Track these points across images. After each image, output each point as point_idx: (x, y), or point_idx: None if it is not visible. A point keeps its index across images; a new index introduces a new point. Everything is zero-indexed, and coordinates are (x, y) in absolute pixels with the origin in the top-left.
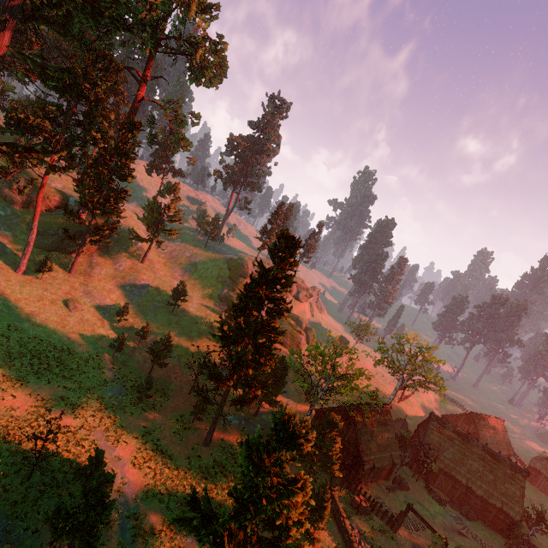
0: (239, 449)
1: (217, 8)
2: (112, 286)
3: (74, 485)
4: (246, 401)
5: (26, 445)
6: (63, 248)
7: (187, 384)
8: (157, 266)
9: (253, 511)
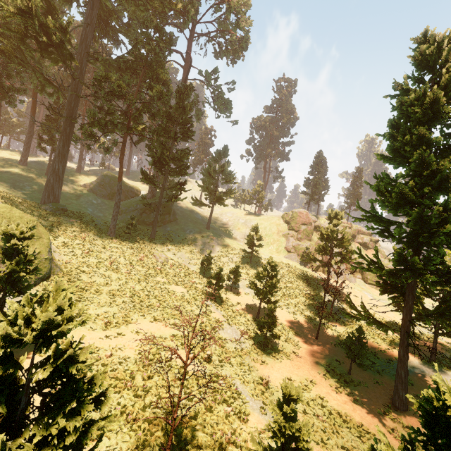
0: None
1: None
2: (188, 246)
3: None
4: None
5: (146, 398)
6: (142, 220)
7: (305, 328)
8: (220, 232)
9: None
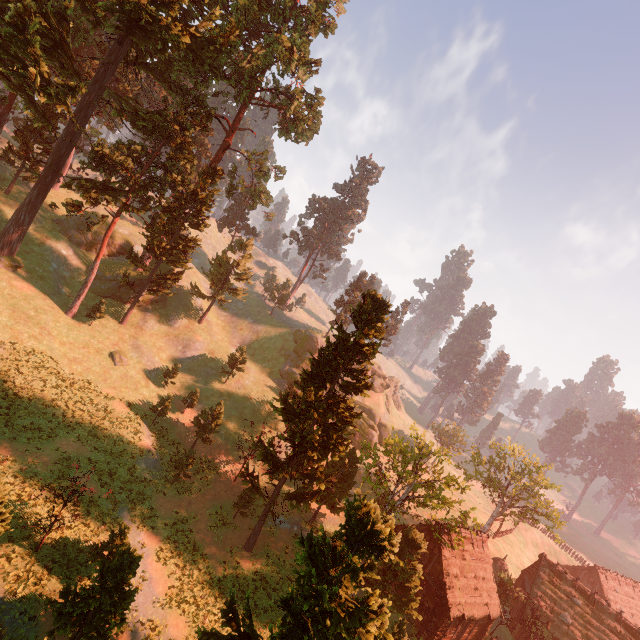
0: (288, 561)
1: (318, 64)
2: (163, 343)
3: (86, 568)
4: (304, 496)
5: (42, 509)
6: (119, 296)
7: (232, 469)
8: (215, 329)
9: (311, 632)
